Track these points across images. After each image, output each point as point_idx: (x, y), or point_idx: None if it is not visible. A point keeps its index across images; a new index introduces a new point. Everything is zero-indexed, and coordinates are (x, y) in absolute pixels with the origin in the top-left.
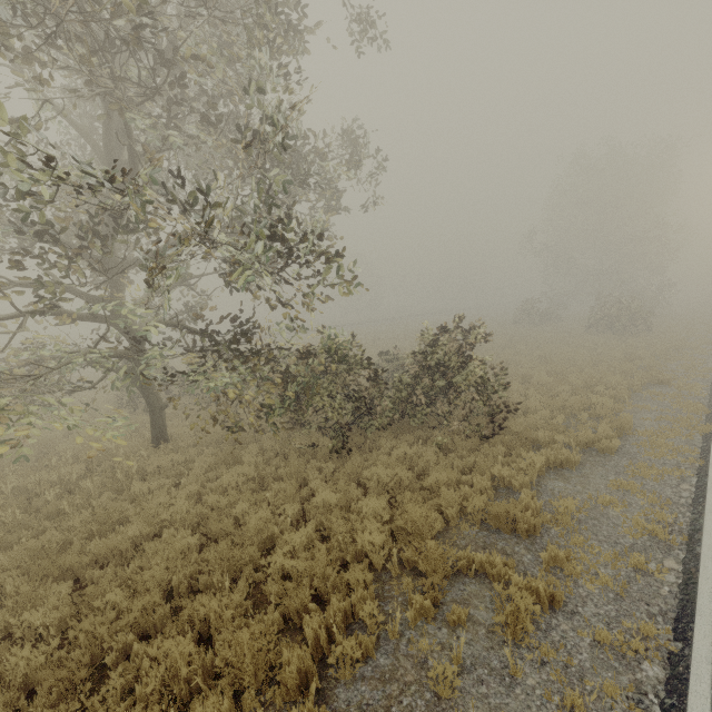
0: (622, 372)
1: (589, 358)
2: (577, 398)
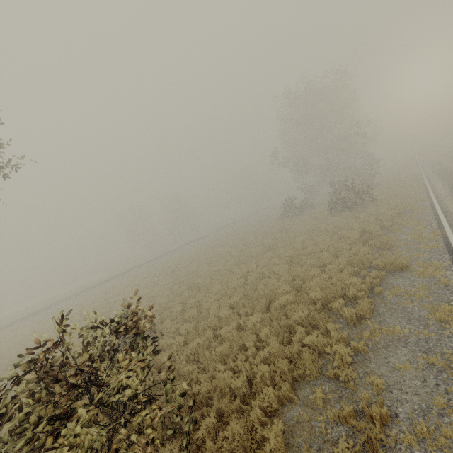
0: (359, 263)
1: (330, 248)
2: (313, 338)
